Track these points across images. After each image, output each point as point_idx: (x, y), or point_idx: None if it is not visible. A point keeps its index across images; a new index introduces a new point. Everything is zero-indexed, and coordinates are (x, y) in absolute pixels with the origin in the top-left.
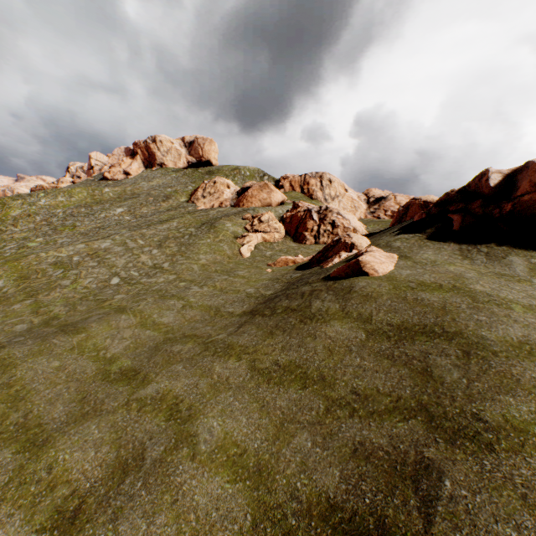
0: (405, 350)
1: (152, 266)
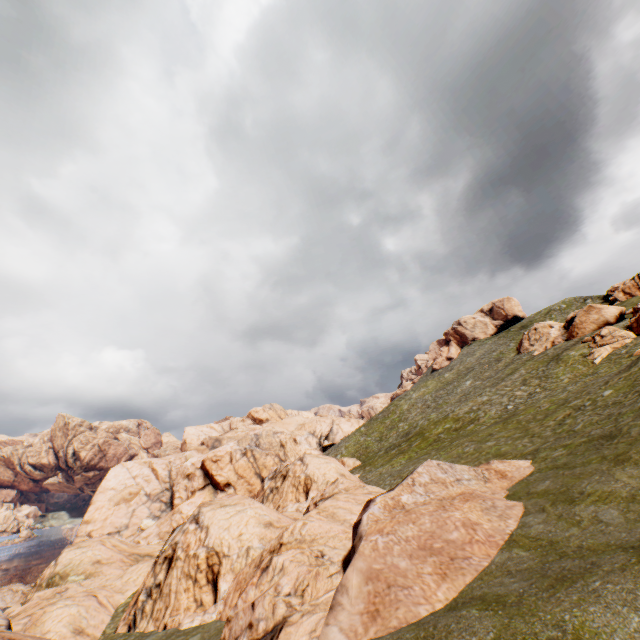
0: None
1: (527, 395)
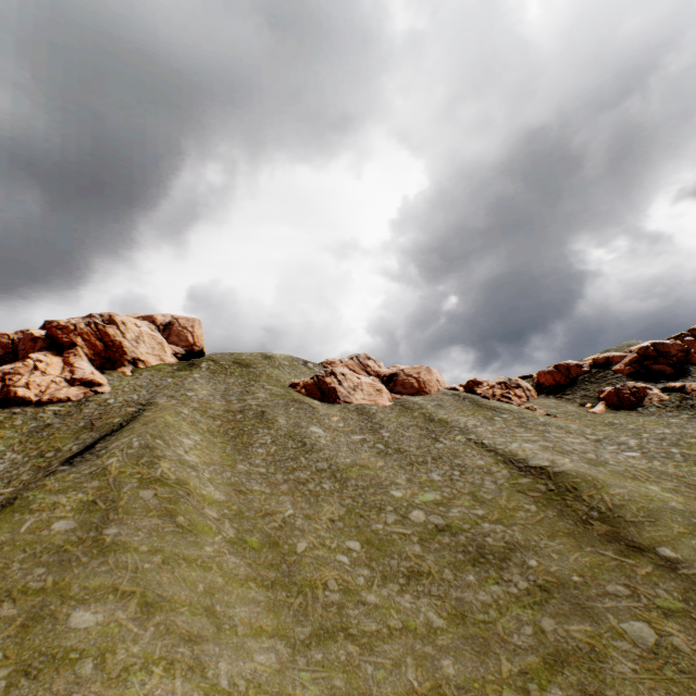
0: None
1: (593, 442)
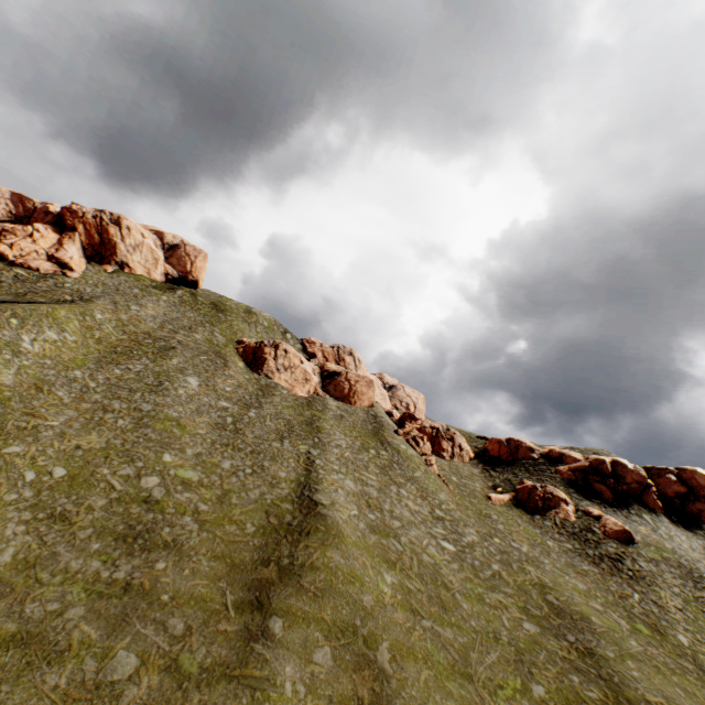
0: (699, 585)
1: (432, 517)
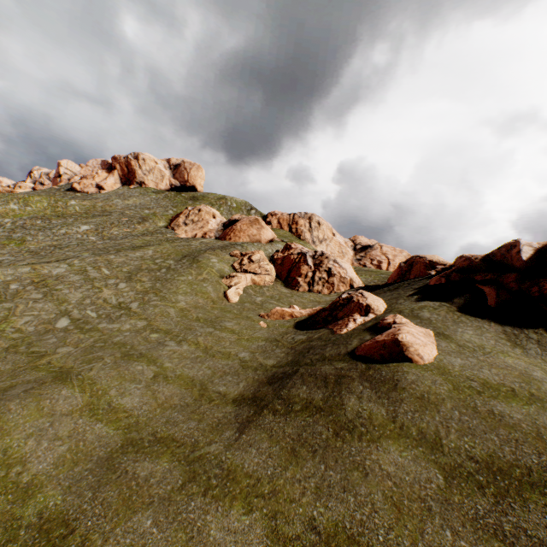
0: (520, 522)
1: (116, 305)
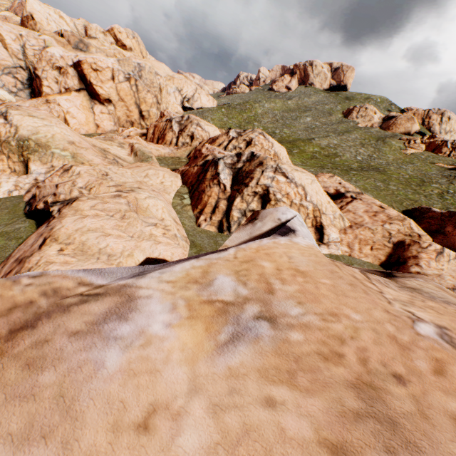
0: None
1: (367, 155)
